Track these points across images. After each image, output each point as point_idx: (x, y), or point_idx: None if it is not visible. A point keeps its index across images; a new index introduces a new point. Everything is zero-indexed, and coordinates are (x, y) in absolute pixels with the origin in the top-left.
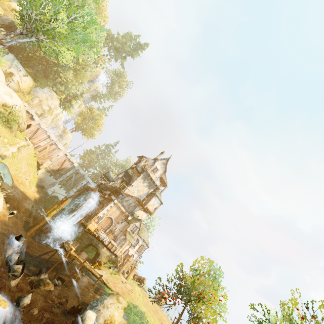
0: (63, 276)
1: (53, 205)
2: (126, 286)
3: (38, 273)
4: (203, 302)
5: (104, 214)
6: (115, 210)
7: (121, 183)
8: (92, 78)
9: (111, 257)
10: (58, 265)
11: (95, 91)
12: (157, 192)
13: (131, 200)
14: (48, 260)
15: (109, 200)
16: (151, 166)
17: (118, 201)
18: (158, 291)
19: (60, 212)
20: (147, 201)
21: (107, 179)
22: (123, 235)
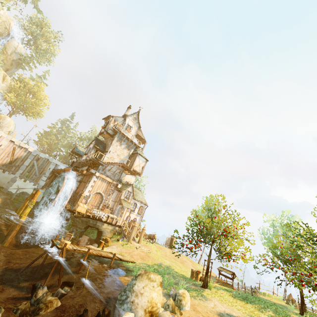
0: (69, 275)
1: (24, 203)
2: (142, 250)
3: (32, 291)
4: (227, 236)
5: (90, 191)
6: (101, 184)
7: (95, 152)
8: (2, 34)
9: (115, 230)
10: (58, 265)
11: (15, 54)
12: (138, 151)
13: (114, 168)
14: (43, 265)
15: (89, 176)
16: (122, 125)
17: (100, 173)
18: (167, 238)
19: (37, 207)
20: (131, 163)
21: (78, 155)
22: (118, 204)
